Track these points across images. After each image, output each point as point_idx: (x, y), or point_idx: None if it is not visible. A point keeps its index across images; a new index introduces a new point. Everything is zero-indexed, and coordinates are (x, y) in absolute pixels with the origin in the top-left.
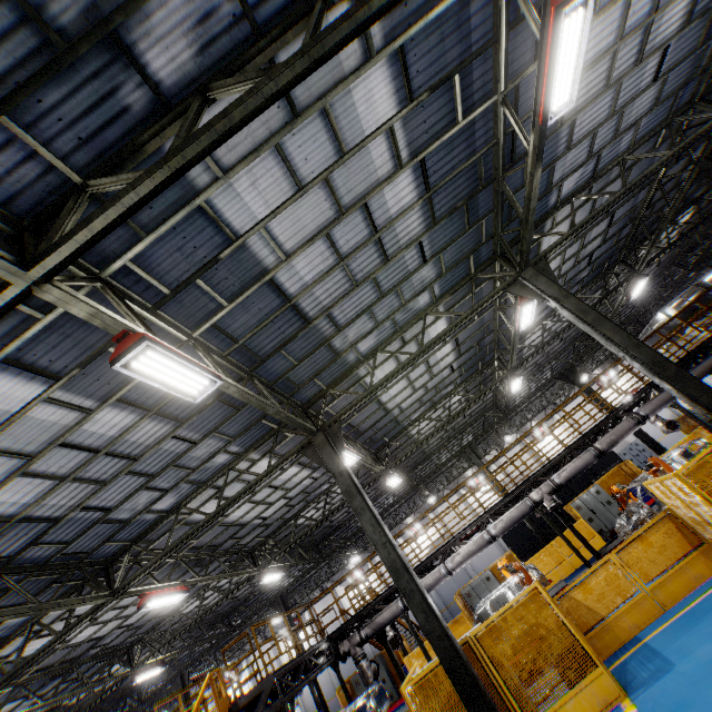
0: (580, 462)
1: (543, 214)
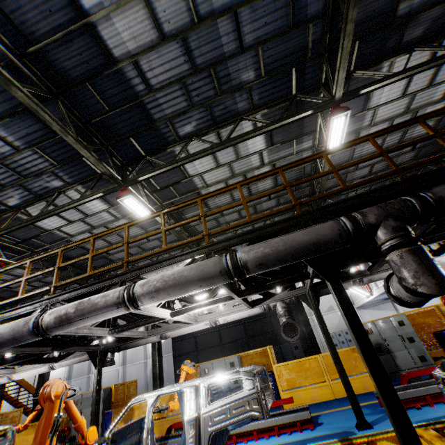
0: (8, 328)
1: None
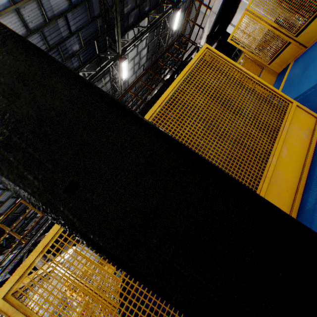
0: None
1: None
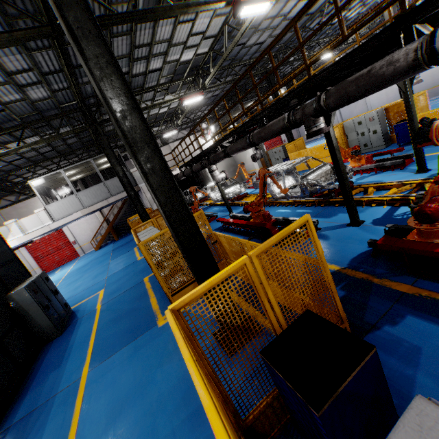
0: None
1: None
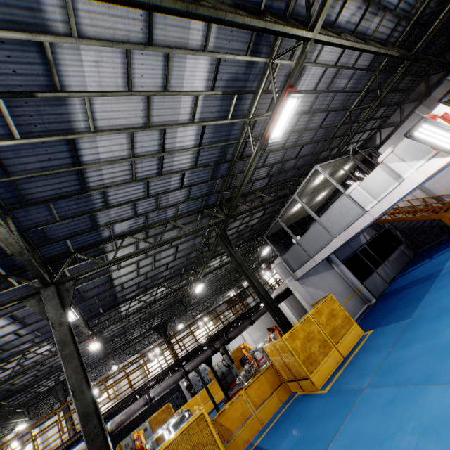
0: None
1: (99, 240)
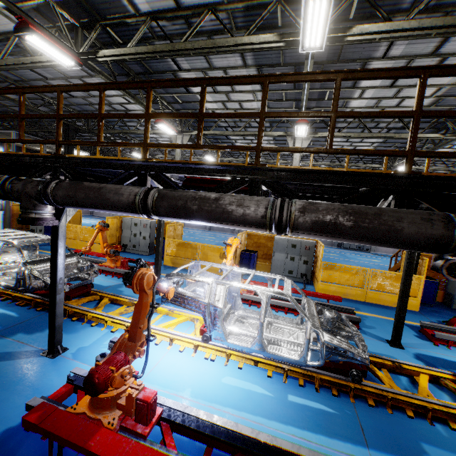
0: None
1: None
